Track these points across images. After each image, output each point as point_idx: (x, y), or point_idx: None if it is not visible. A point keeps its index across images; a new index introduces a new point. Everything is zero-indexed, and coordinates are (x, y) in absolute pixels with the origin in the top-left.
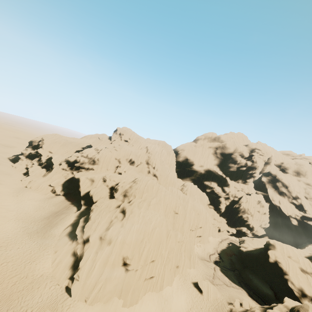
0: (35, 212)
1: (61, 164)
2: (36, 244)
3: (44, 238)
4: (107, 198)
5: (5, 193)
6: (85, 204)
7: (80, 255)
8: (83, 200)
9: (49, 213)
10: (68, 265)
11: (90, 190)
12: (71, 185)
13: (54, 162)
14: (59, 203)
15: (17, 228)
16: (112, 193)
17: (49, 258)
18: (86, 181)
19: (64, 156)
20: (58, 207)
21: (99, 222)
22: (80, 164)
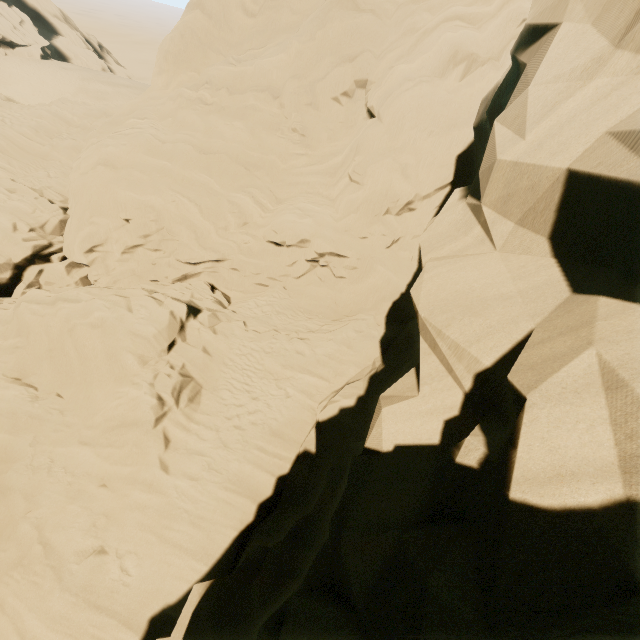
0: None
1: None
2: None
3: None
4: None
5: None
6: None
7: None
8: None
9: None
10: None
11: None
12: None
13: None
14: None
15: None
16: None
17: None
18: None
19: None
20: None
21: None
22: None
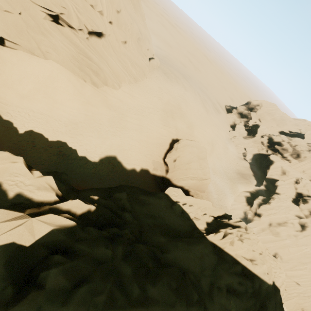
0: (231, 163)
1: (263, 136)
2: (228, 186)
3: (232, 186)
4: (290, 199)
5: (223, 137)
6: (265, 186)
7: (249, 219)
8: (266, 181)
9: (238, 171)
10: (239, 216)
11: (279, 181)
12: (259, 160)
13: (259, 132)
14: (245, 167)
15: (222, 167)
16: (297, 200)
17: (231, 200)
18: (278, 169)
19: (268, 131)
20: (243, 170)
21: (276, 213)
22: (281, 149)
